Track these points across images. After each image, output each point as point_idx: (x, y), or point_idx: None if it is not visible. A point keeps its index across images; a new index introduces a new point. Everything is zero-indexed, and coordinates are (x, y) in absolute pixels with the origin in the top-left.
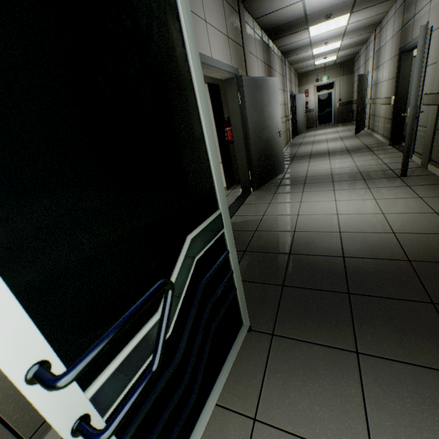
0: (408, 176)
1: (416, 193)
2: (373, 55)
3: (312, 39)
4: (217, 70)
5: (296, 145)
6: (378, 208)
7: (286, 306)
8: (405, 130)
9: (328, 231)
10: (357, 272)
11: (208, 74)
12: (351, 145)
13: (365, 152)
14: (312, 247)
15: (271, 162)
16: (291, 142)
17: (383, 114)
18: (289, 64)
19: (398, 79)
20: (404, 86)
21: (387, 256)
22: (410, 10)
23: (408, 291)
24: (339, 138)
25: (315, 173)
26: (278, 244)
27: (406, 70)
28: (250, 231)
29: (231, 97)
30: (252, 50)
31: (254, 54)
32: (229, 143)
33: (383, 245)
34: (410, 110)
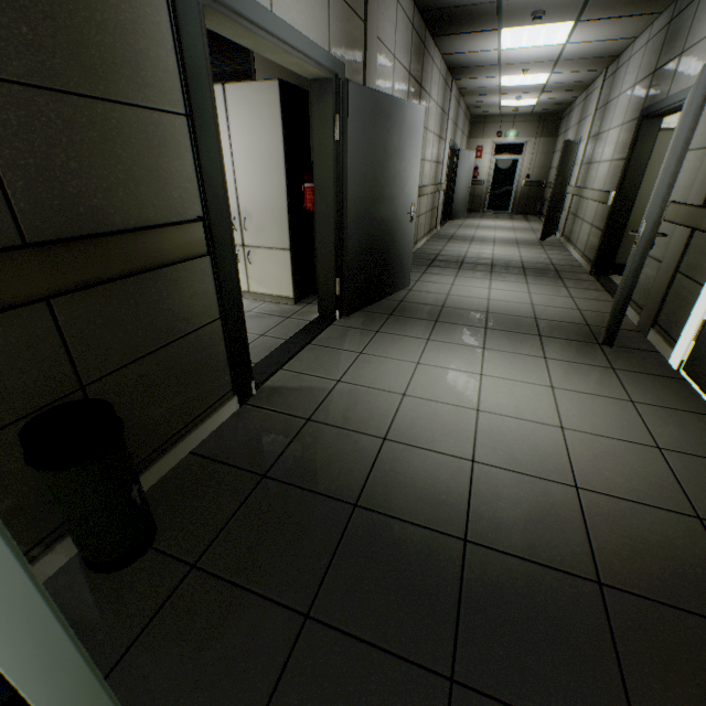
0: (615, 346)
1: (626, 390)
2: (595, 113)
3: (503, 55)
4: (285, 48)
5: (444, 239)
6: (555, 412)
7: (289, 704)
8: (620, 254)
9: (450, 453)
10: (485, 602)
11: (263, 51)
12: (531, 258)
13: (550, 278)
14: (408, 494)
15: (387, 268)
16: (437, 230)
17: (590, 217)
18: (458, 93)
19: (628, 164)
20: (635, 178)
21: (555, 559)
22: (677, 41)
23: (590, 702)
24: (515, 241)
25: (461, 302)
26: (341, 470)
27: (645, 150)
28: (298, 418)
29: (321, 120)
30: (387, 38)
31: (389, 47)
32: (307, 214)
33: (552, 522)
34: (647, 228)
